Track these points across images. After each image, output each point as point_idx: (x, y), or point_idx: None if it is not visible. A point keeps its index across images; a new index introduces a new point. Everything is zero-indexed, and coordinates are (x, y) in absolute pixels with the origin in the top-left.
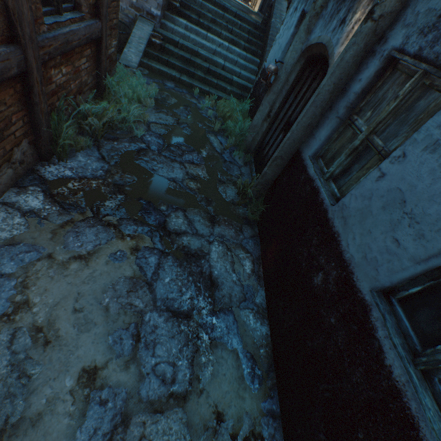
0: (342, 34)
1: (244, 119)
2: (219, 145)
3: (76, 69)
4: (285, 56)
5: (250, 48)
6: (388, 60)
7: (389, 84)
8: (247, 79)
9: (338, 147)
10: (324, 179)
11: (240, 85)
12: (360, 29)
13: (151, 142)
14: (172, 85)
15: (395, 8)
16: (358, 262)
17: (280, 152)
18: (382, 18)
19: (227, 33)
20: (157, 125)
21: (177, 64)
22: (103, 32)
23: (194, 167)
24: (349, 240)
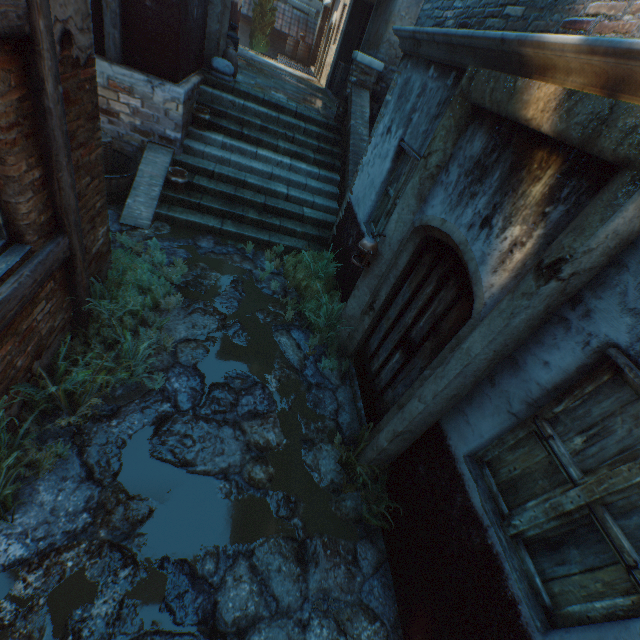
0: (489, 247)
1: (331, 291)
2: (296, 352)
3: (25, 331)
4: (387, 225)
5: (323, 161)
6: (601, 355)
7: (613, 402)
8: (325, 209)
9: (522, 471)
10: (507, 535)
11: (316, 220)
12: (536, 290)
13: (180, 391)
14: (210, 242)
15: (597, 262)
16: None
17: (408, 426)
18: (575, 275)
19: (286, 143)
20: (189, 343)
21: (215, 207)
22: (75, 246)
23: (259, 424)
24: None
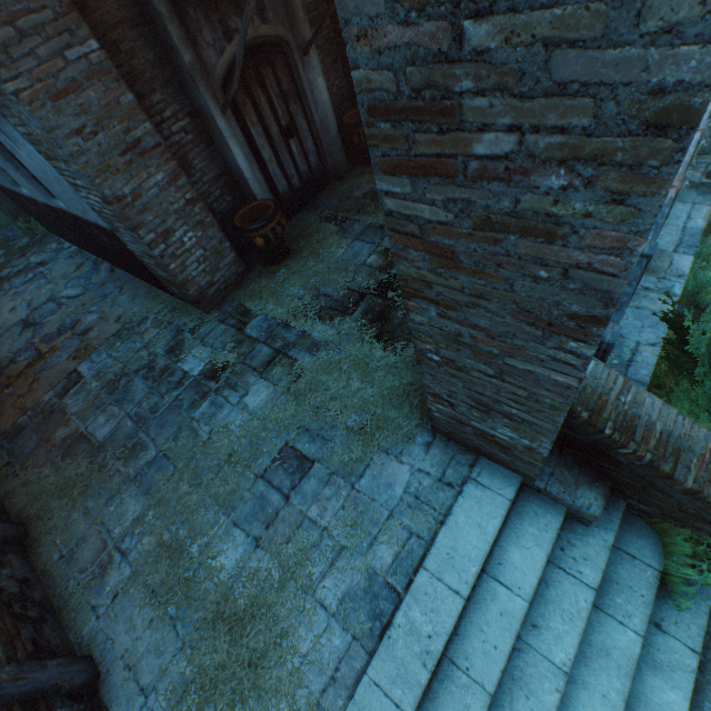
0: None
1: None
2: None
3: None
4: None
5: None
6: None
7: None
8: None
9: None
10: None
11: None
12: None
13: None
14: None
15: None
16: (12, 187)
17: None
18: None
19: None
20: None
21: None
22: None
23: None
24: (8, 186)
